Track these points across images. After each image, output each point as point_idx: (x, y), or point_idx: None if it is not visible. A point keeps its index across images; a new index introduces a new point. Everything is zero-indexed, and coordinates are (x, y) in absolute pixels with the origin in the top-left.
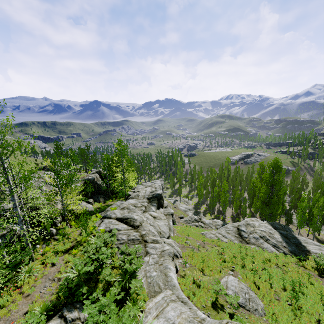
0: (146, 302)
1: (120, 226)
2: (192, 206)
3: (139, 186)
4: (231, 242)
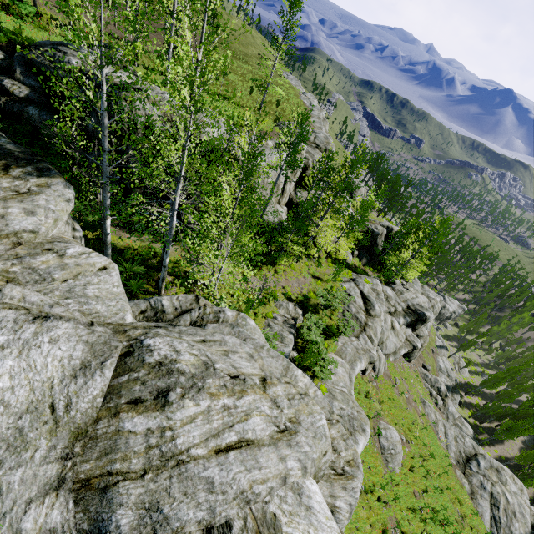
0: (332, 352)
1: (358, 300)
2: (459, 379)
3: (416, 285)
4: (444, 446)
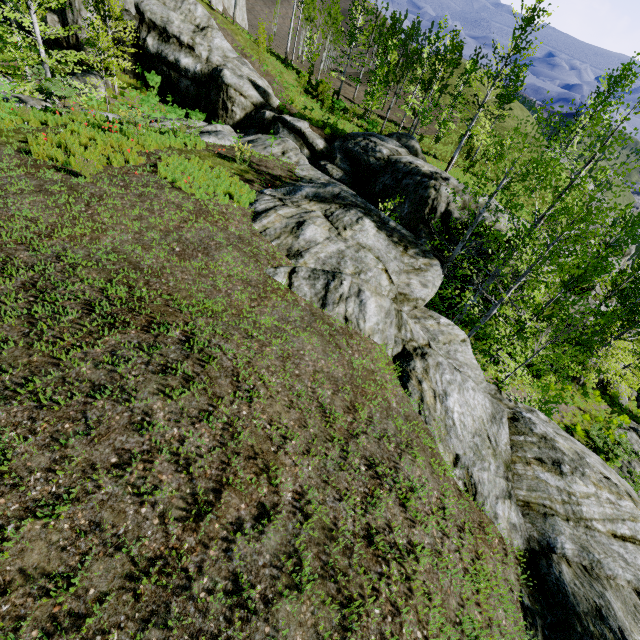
0: None
1: None
2: None
3: None
4: None
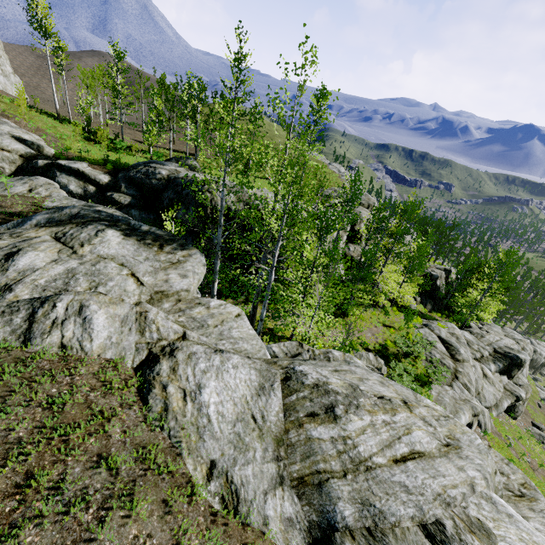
0: None
1: (439, 345)
2: None
3: (495, 327)
4: None
